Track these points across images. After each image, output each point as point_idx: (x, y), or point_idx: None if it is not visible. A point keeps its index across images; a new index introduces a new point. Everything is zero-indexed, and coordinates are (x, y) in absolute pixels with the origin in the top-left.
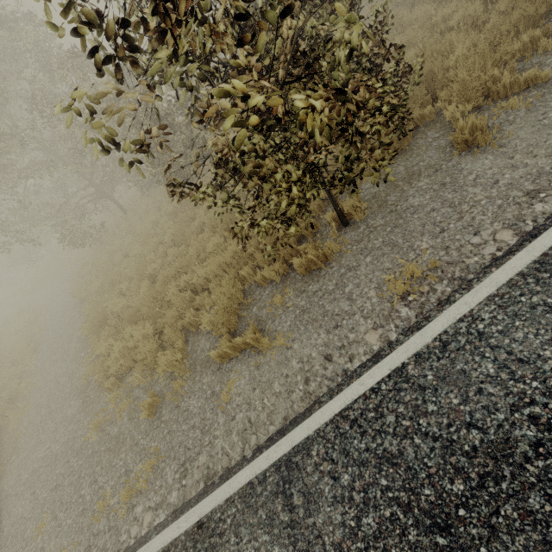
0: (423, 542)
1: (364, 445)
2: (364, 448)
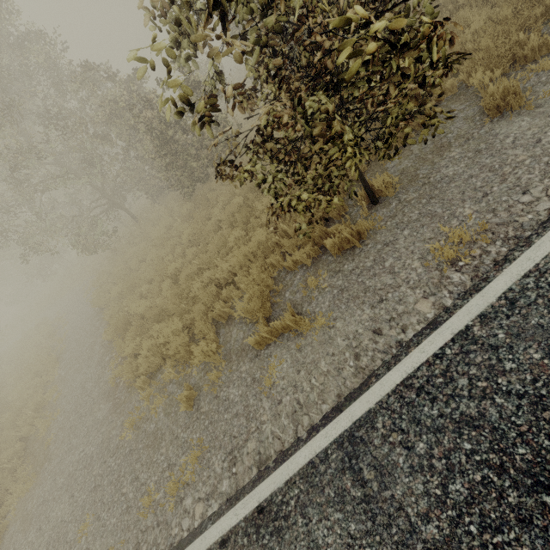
0: (527, 503)
1: (436, 411)
2: (437, 415)
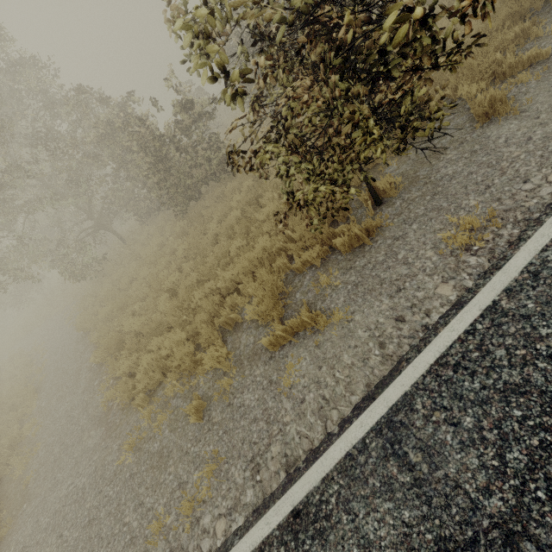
0: None
1: (478, 384)
2: (479, 387)
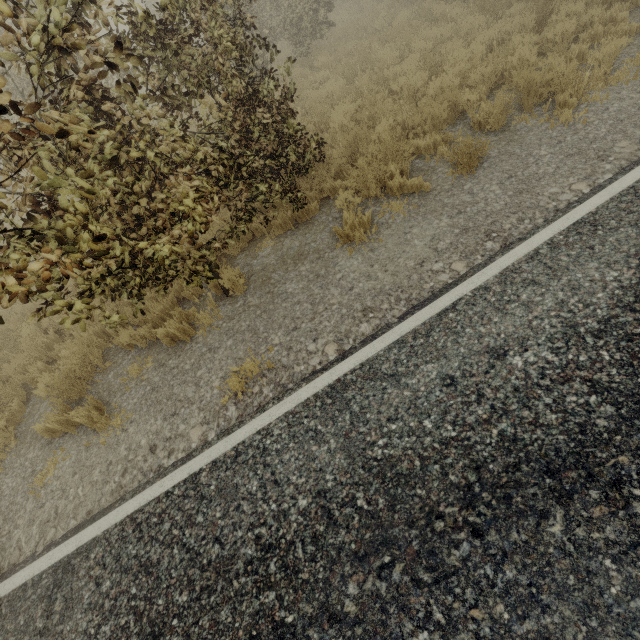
0: None
1: (135, 551)
2: (134, 555)
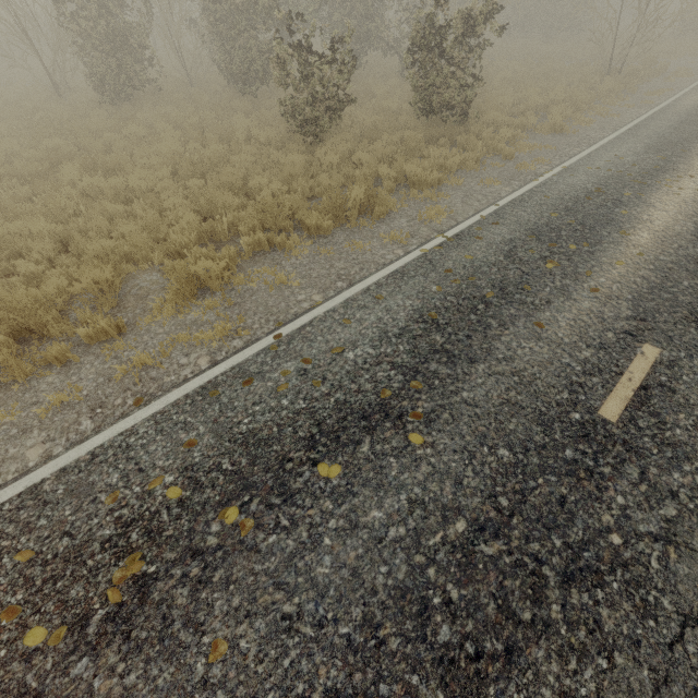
0: None
1: None
2: None
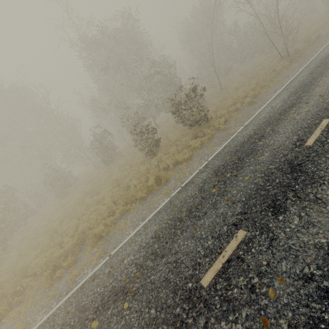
0: None
1: None
2: None
